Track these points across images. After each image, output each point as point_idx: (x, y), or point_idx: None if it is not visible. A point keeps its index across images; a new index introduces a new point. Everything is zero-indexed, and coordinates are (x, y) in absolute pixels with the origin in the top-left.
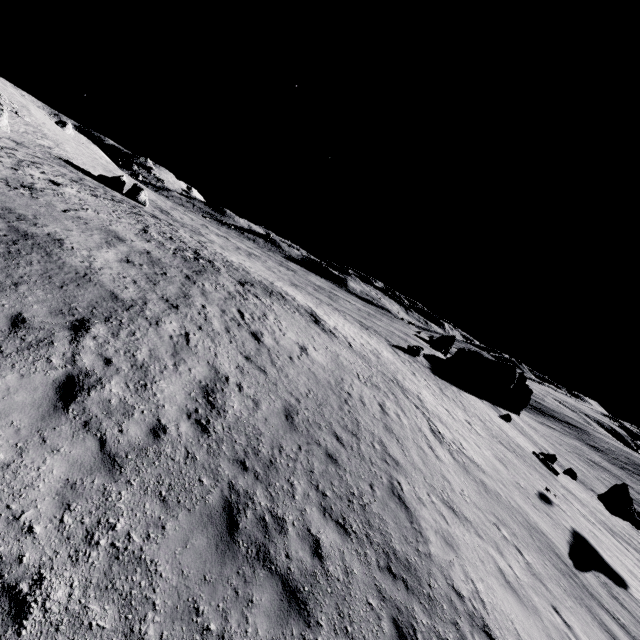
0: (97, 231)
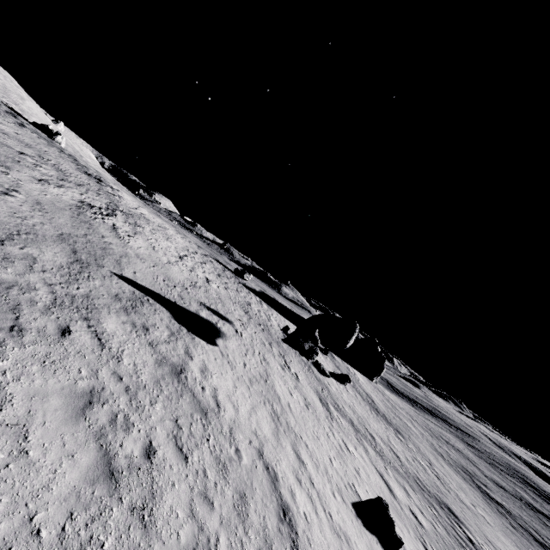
0: None
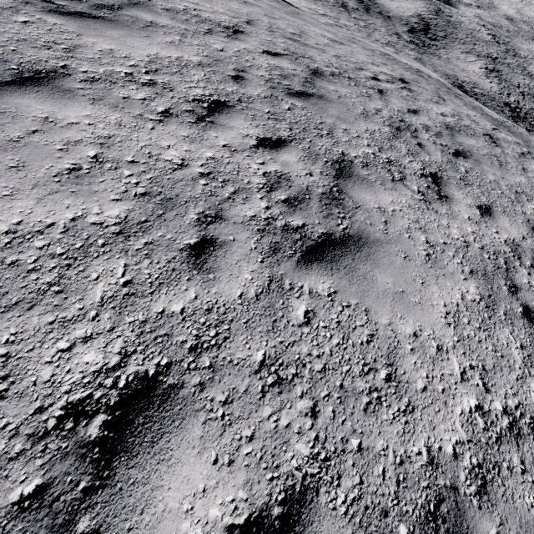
0: None
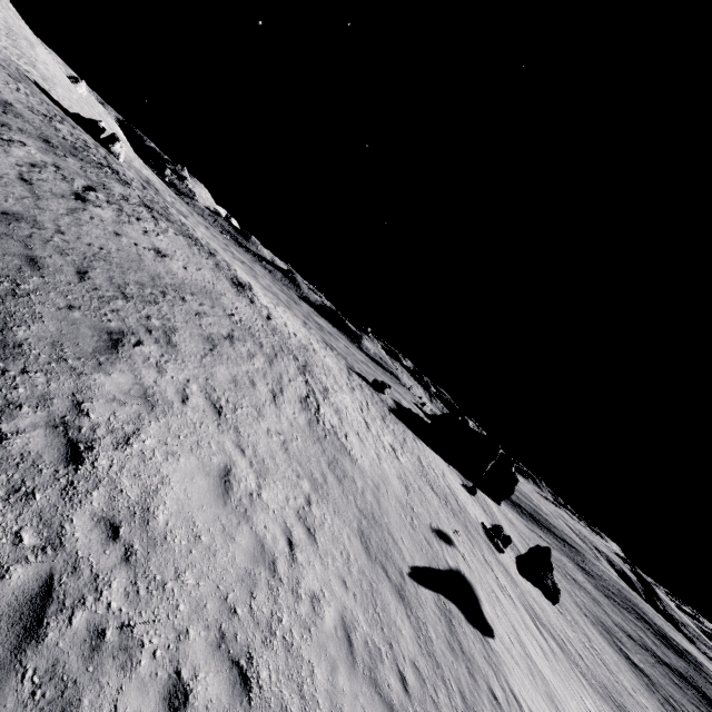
0: None
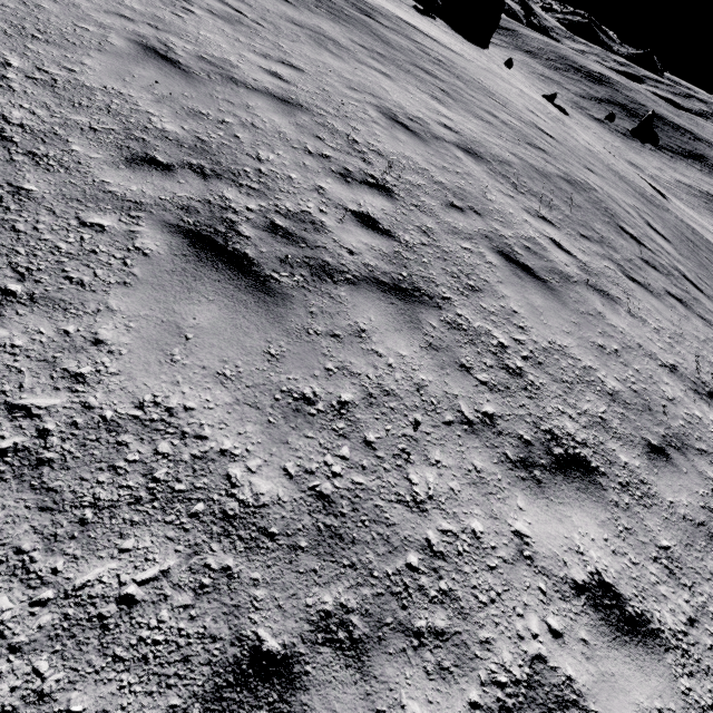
0: (327, 47)
